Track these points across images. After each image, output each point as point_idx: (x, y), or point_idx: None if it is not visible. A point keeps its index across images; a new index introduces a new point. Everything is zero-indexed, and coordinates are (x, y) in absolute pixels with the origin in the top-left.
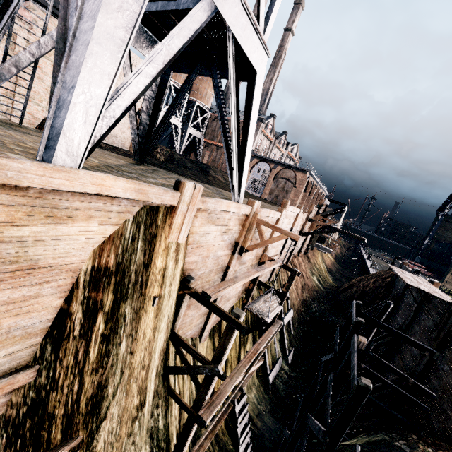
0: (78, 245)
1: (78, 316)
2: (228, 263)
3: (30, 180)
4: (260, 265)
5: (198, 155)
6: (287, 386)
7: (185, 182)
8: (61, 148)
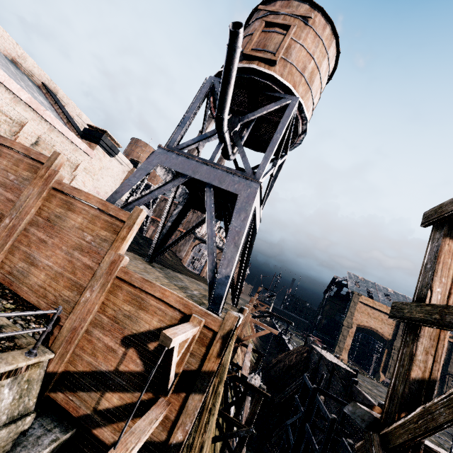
0: None
1: (210, 394)
2: None
3: None
4: (235, 348)
5: (144, 230)
6: None
7: (247, 310)
8: (221, 304)
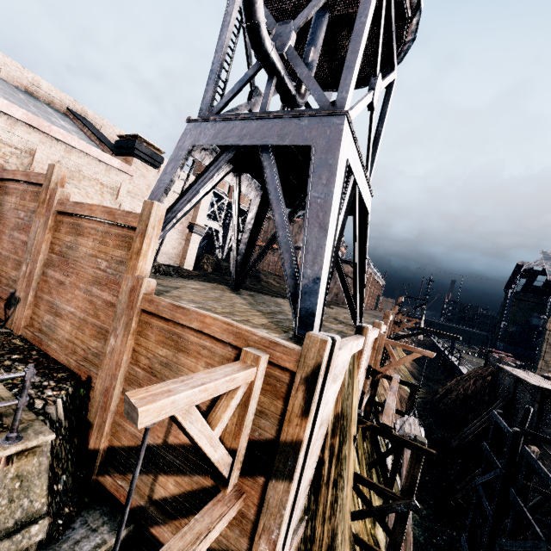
0: (333, 399)
1: (326, 463)
2: (363, 388)
3: (341, 359)
4: (375, 383)
5: None
6: (423, 529)
7: (368, 327)
8: (315, 324)
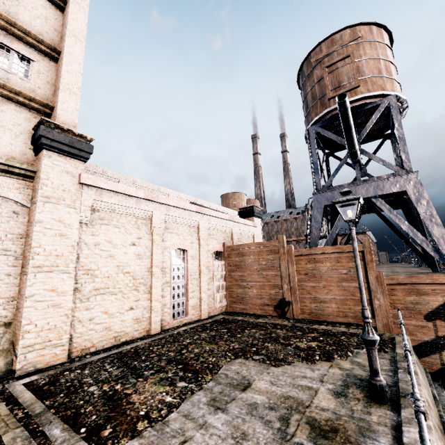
0: None
1: None
2: None
3: None
4: None
5: None
6: None
7: None
8: None
